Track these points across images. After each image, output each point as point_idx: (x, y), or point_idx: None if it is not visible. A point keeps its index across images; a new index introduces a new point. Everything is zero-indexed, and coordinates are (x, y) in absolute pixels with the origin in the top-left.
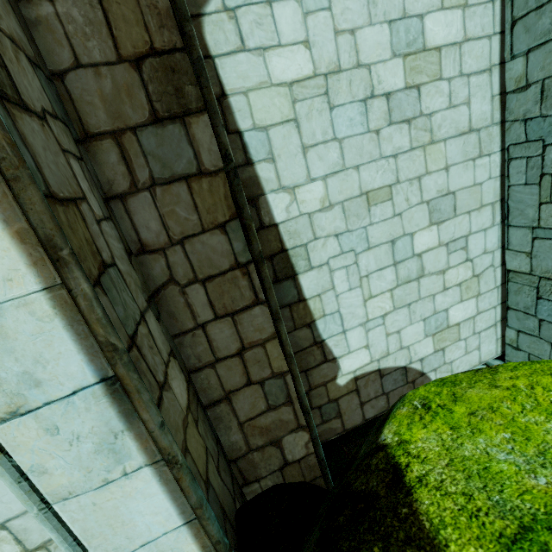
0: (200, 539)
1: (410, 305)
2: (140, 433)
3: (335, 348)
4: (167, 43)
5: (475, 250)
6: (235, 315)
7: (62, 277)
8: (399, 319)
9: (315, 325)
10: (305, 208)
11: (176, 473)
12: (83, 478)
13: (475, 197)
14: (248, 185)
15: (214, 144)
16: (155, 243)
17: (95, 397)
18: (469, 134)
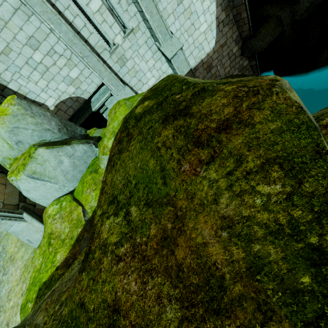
0: None
1: (53, 79)
2: None
3: (40, 101)
4: None
5: (60, 51)
6: None
7: None
8: (53, 85)
9: (27, 97)
10: None
11: None
12: None
13: (42, 33)
14: None
15: None
16: None
17: None
18: (17, 11)
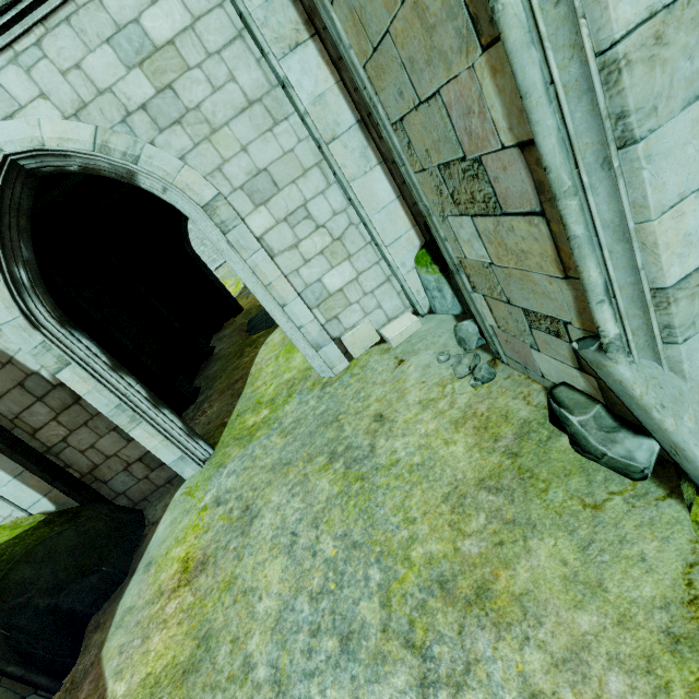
0: (404, 208)
1: None
2: (373, 148)
3: None
4: None
5: None
6: None
7: (341, 75)
8: None
9: None
10: None
11: (390, 166)
12: (357, 170)
13: None
14: None
15: None
16: None
17: (356, 130)
18: None
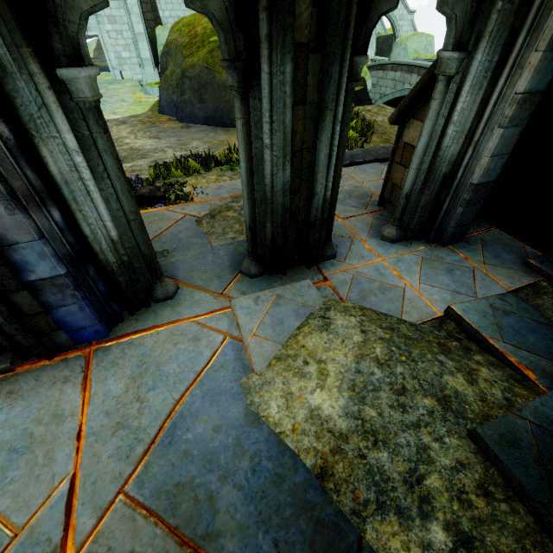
0: None
1: None
2: None
3: None
4: None
5: None
6: (151, 29)
7: None
8: None
9: None
10: (166, 16)
11: None
12: None
13: None
14: (155, 7)
15: None
16: None
17: None
18: None
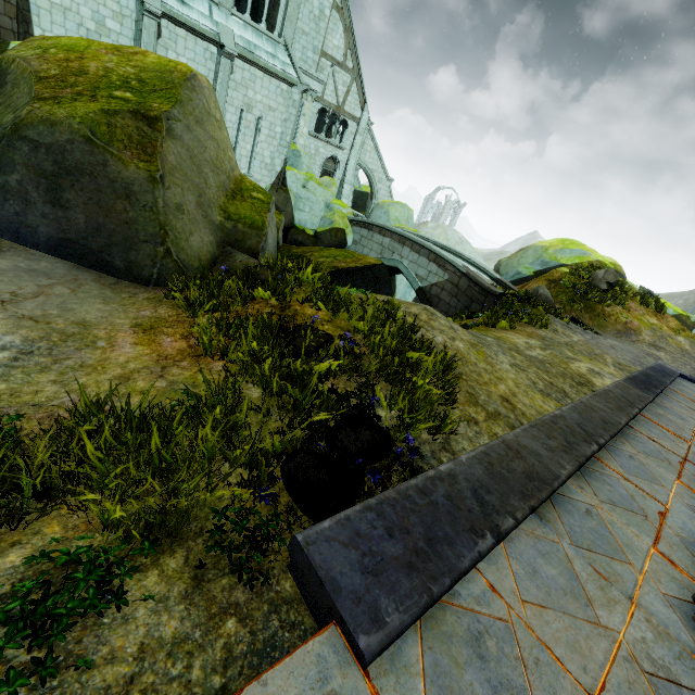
0: None
1: None
2: None
3: None
4: None
5: None
6: None
7: None
8: None
9: None
10: None
11: None
12: None
13: None
14: (28, 18)
15: None
16: None
17: None
18: None
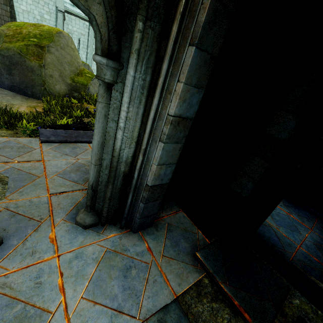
0: None
1: None
2: None
3: None
4: (7, 0)
5: None
6: None
7: None
8: None
9: None
10: None
11: None
12: None
13: None
14: (14, 16)
15: (9, 10)
16: (0, 14)
17: None
18: None
